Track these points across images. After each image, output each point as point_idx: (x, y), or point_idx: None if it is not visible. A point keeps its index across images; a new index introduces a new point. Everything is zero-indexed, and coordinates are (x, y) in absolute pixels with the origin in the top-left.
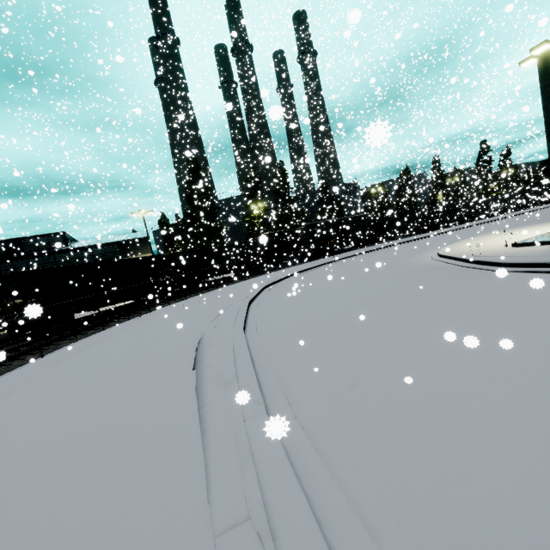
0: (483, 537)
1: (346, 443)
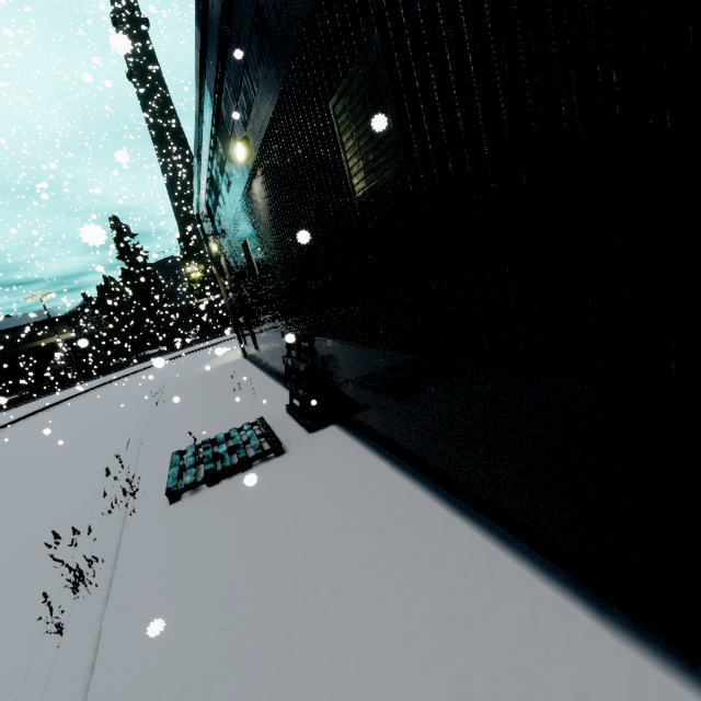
0: None
1: None
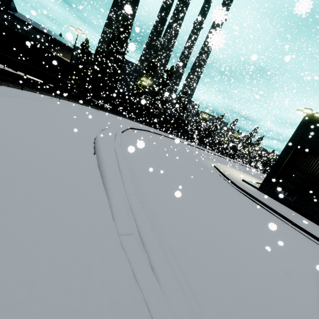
0: (207, 272)
1: (166, 224)
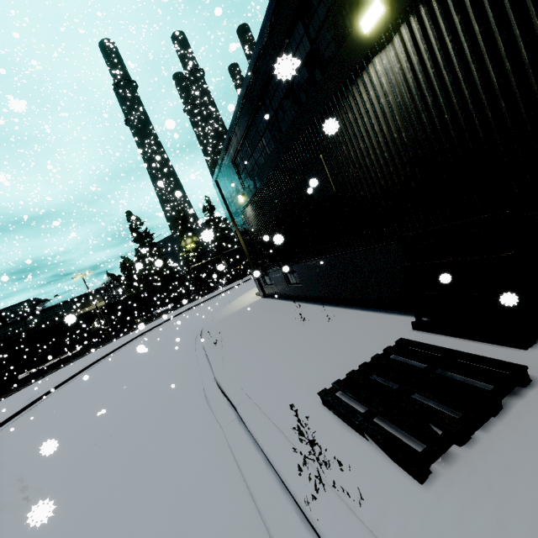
0: None
1: None
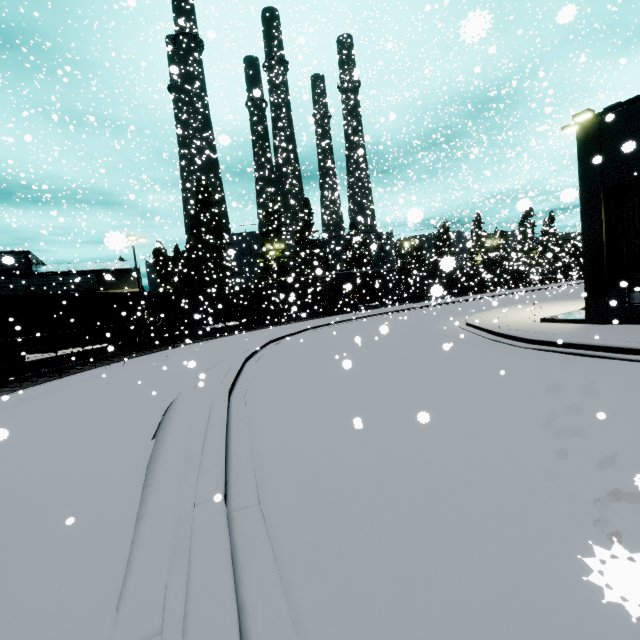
0: None
1: (309, 538)
